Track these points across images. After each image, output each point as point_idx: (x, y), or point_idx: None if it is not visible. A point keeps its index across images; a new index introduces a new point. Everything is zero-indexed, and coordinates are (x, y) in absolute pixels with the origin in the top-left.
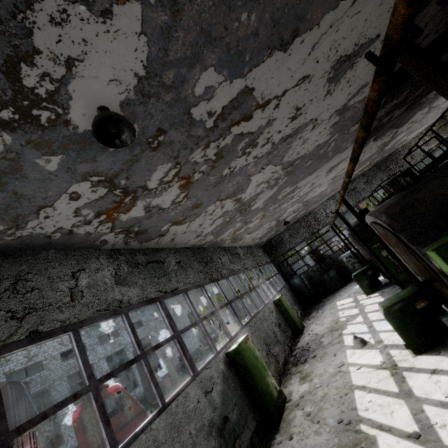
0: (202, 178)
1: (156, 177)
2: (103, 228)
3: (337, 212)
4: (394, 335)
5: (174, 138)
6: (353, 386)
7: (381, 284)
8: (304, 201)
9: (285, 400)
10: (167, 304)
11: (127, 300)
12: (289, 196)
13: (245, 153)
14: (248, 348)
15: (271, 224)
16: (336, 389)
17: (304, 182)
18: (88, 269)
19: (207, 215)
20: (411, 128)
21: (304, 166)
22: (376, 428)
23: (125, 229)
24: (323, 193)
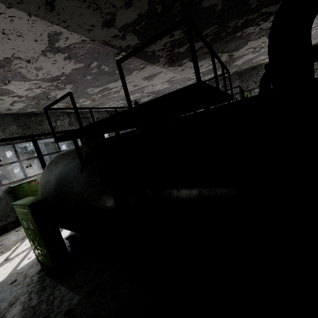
0: None
1: None
2: None
3: None
4: None
5: None
6: None
7: None
8: (147, 92)
9: None
10: None
11: None
12: (109, 91)
13: None
14: (30, 186)
15: (120, 102)
16: None
17: (114, 85)
18: None
19: None
20: (261, 51)
21: (87, 79)
22: (16, 247)
23: None
24: (172, 88)
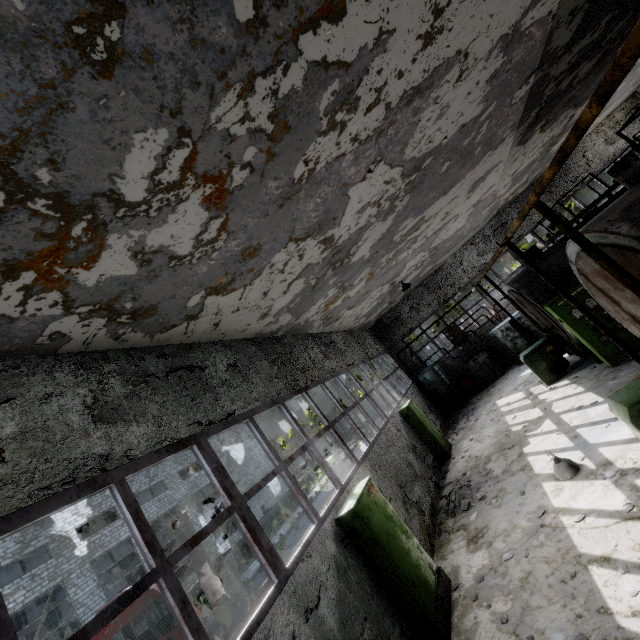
0: (251, 182)
1: (137, 169)
2: (43, 305)
3: (508, 243)
4: (632, 450)
5: (154, 39)
6: (583, 556)
7: (569, 365)
8: (431, 249)
9: (449, 587)
10: (236, 432)
11: (121, 453)
12: (411, 236)
13: (334, 125)
14: (375, 502)
15: (382, 290)
16: (547, 564)
17: (434, 209)
18: (21, 399)
19: (274, 272)
20: None
21: (437, 175)
22: None
23: (102, 305)
24: (458, 233)
